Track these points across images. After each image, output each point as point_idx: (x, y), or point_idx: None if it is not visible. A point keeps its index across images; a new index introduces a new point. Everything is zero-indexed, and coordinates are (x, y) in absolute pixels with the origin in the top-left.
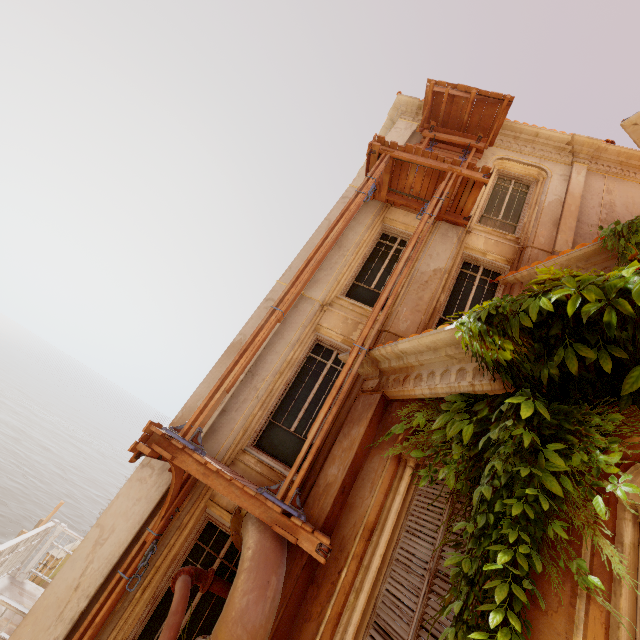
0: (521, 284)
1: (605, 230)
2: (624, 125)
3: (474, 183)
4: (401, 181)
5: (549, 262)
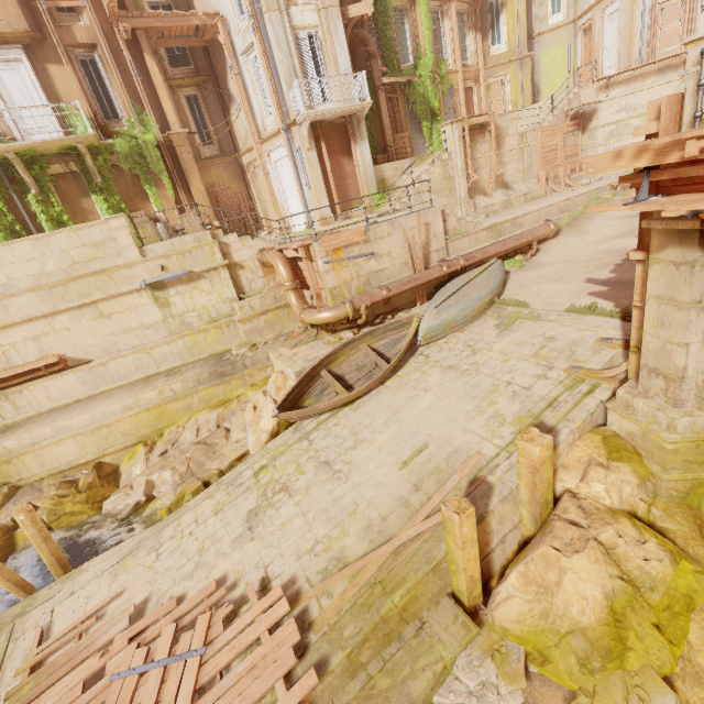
0: None
1: None
2: None
3: None
4: None
5: None
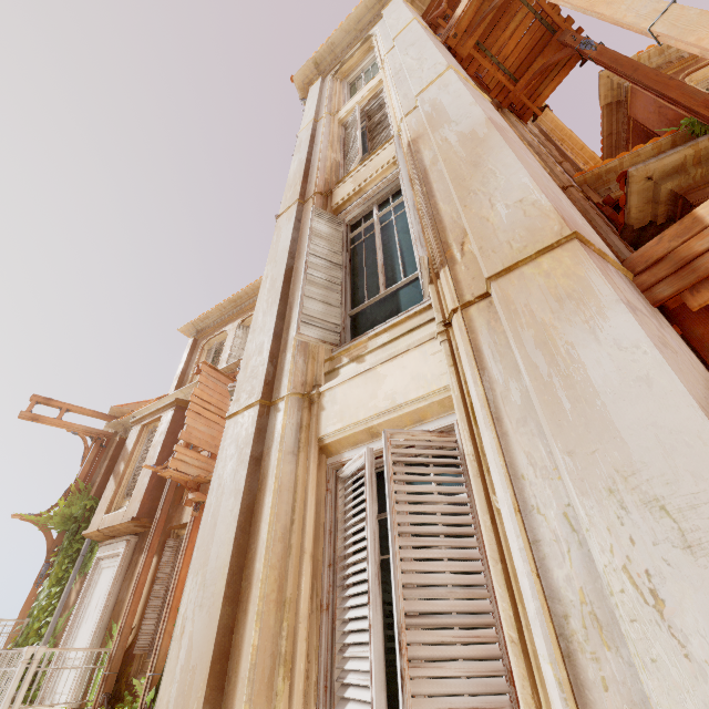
0: (588, 185)
1: (687, 120)
2: (602, 75)
3: (566, 61)
4: (496, 31)
5: (622, 158)
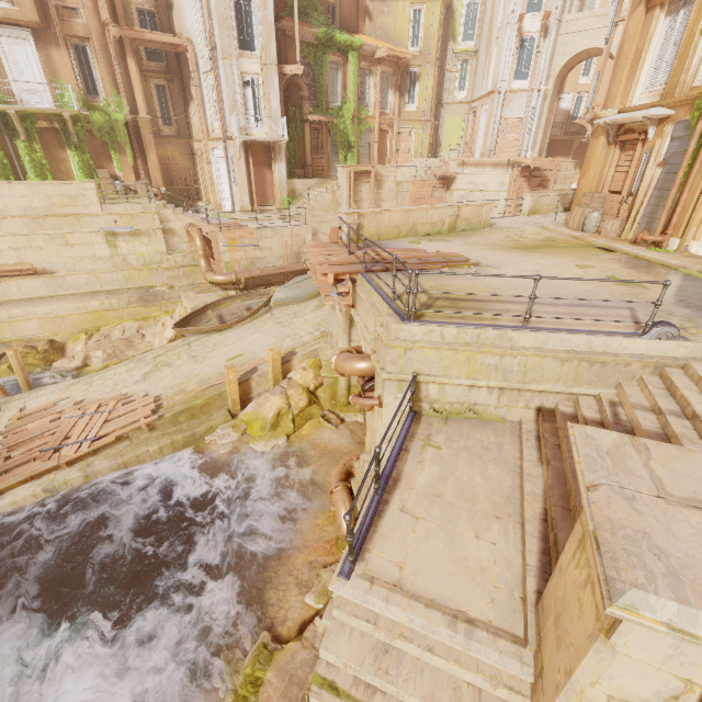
0: None
1: None
2: None
3: None
4: None
5: None
